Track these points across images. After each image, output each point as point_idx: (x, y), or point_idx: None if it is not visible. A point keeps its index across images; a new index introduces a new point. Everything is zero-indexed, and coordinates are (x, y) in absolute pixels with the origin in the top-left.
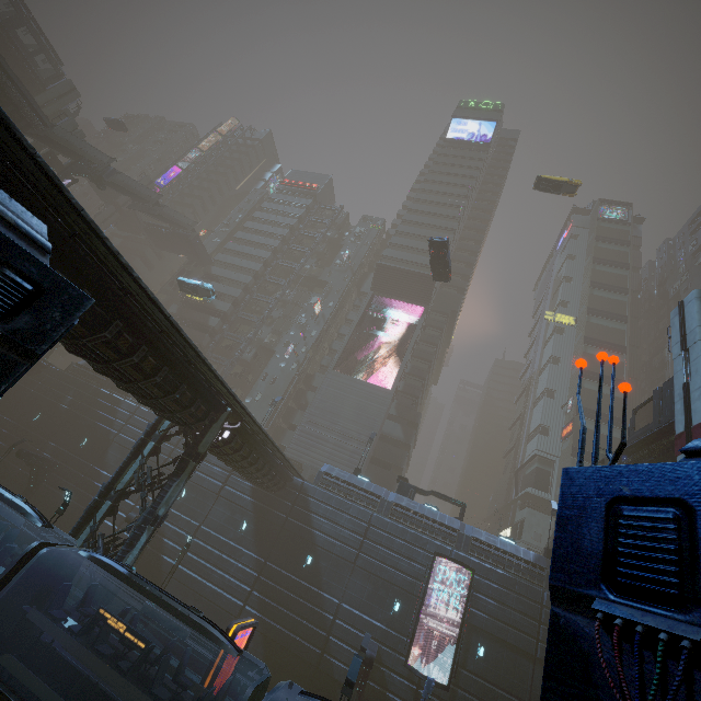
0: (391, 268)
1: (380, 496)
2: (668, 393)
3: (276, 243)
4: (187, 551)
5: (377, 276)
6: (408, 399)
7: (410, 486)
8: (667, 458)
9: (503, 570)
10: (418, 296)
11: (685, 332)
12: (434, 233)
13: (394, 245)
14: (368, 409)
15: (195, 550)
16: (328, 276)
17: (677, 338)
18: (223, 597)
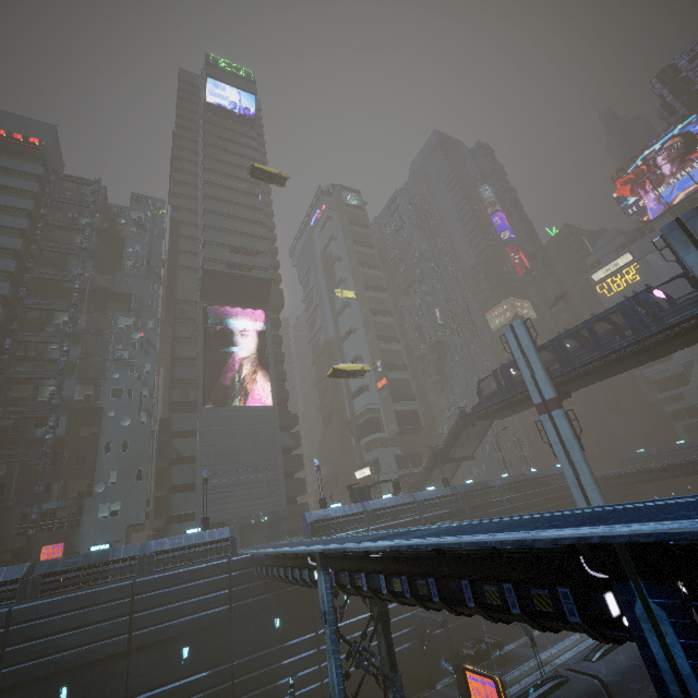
0: (221, 274)
1: (364, 511)
2: (505, 374)
3: (15, 244)
4: (294, 690)
5: (205, 283)
6: (279, 405)
7: (365, 489)
8: (509, 408)
9: (444, 509)
10: (256, 300)
11: (521, 345)
12: (247, 228)
13: (211, 244)
14: (262, 432)
15: (246, 689)
16: (125, 286)
17: (515, 347)
18: (302, 695)
